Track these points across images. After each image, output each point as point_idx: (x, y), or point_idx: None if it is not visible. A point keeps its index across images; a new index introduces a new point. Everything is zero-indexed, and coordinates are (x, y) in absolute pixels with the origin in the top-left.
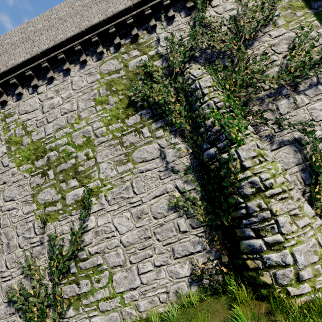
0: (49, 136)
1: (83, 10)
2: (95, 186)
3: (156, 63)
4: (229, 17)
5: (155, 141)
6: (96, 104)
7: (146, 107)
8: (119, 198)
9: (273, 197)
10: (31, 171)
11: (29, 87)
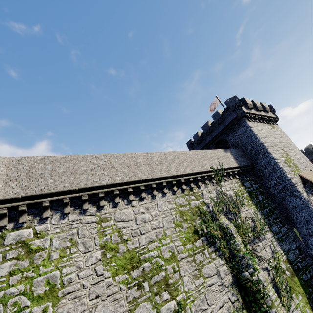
0: (143, 246)
1: (167, 163)
2: (182, 299)
3: (204, 207)
4: (228, 193)
5: (212, 261)
6: (175, 226)
7: (204, 235)
8: (200, 310)
9: (278, 306)
10: (127, 283)
11: (125, 198)
